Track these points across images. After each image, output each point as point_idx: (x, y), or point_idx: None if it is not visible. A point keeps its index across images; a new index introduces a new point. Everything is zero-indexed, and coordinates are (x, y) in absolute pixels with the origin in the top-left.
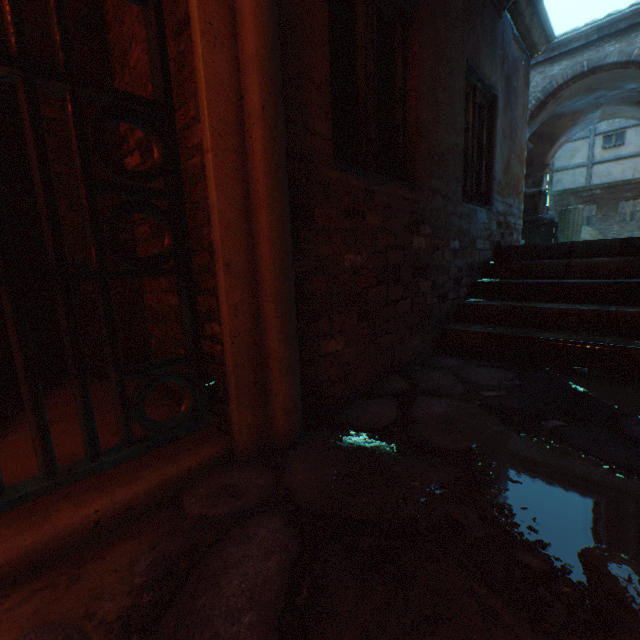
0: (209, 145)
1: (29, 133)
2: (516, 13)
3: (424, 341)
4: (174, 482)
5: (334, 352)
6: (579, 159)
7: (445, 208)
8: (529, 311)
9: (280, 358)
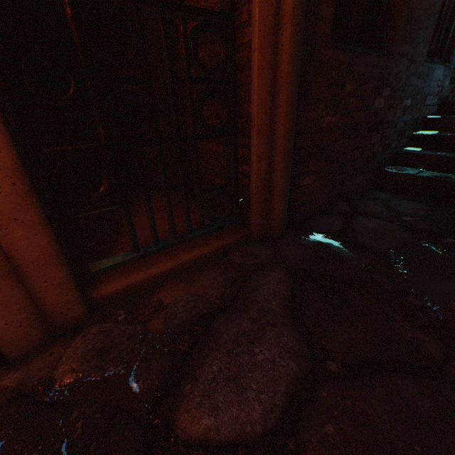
0: (256, 45)
1: (164, 50)
2: None
3: (364, 179)
4: (223, 248)
5: (307, 185)
6: None
7: (407, 70)
8: None
9: (280, 188)
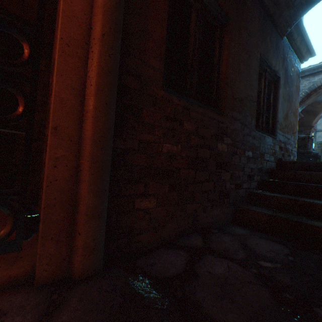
0: (57, 49)
1: None
2: (291, 39)
3: (222, 212)
4: None
5: (146, 208)
6: None
7: (243, 130)
8: (301, 203)
9: (88, 204)
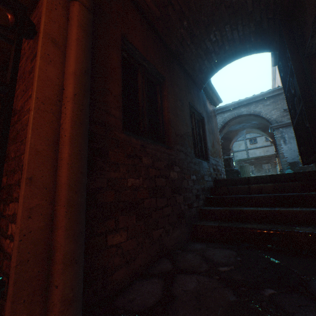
0: (33, 106)
1: None
2: (206, 91)
3: (182, 232)
4: None
5: (118, 243)
6: (242, 147)
7: (186, 159)
8: (236, 212)
9: (65, 251)
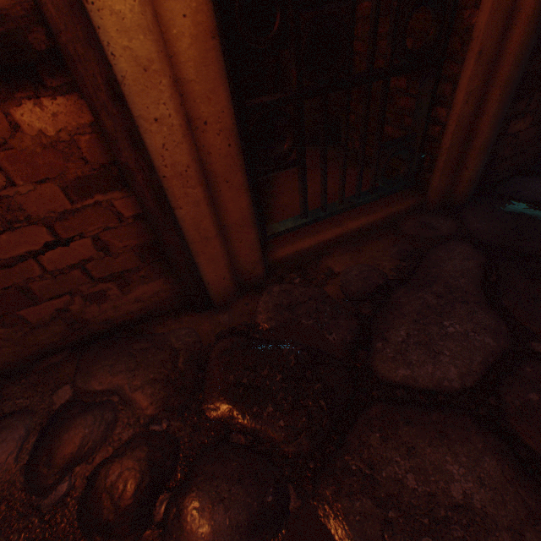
0: None
1: None
2: None
3: None
4: (391, 217)
5: (516, 133)
6: None
7: None
8: None
9: (483, 140)
